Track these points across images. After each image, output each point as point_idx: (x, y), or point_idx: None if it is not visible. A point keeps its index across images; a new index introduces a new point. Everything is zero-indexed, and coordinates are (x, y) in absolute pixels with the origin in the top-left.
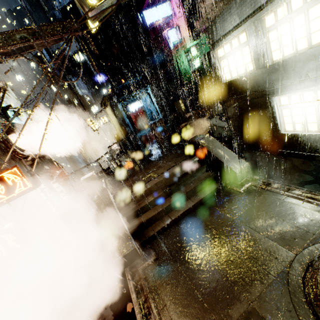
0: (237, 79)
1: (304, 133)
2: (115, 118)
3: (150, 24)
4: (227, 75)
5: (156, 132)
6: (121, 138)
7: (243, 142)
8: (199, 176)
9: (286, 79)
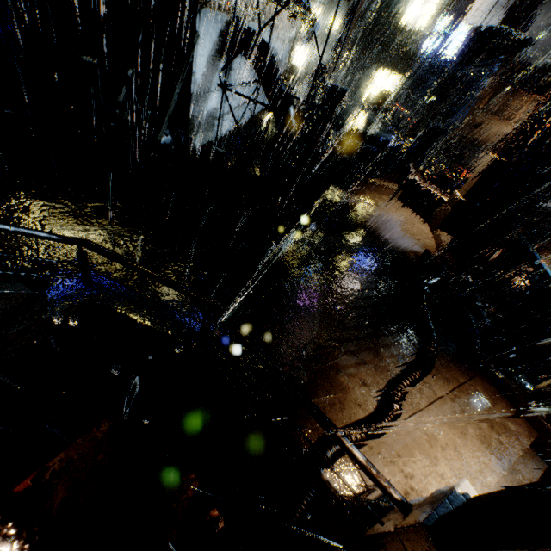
0: None
1: (297, 66)
2: None
3: None
4: None
5: None
6: None
7: None
8: None
9: None
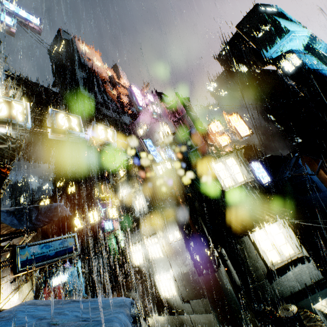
0: (139, 265)
1: (169, 297)
2: (29, 297)
3: None
4: (135, 262)
5: None
6: None
7: (147, 309)
8: None
9: (156, 268)
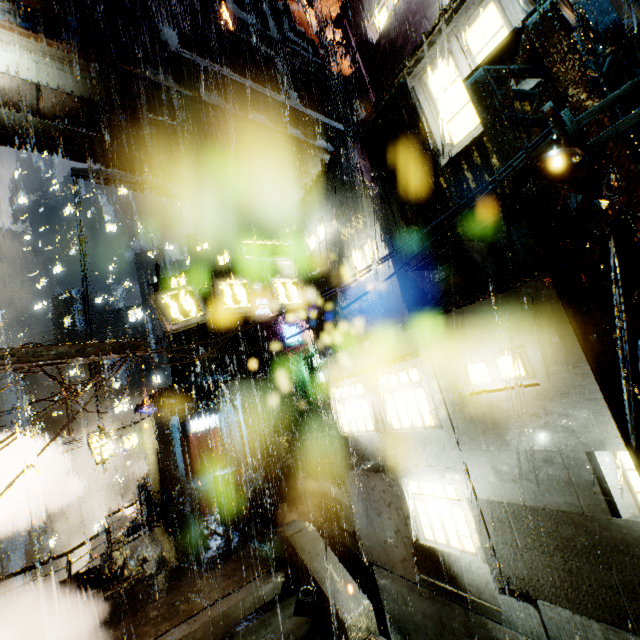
0: (357, 436)
1: (446, 550)
2: (153, 444)
3: (261, 316)
4: (346, 426)
5: (224, 495)
6: (149, 490)
7: (373, 546)
8: (279, 625)
9: (409, 457)
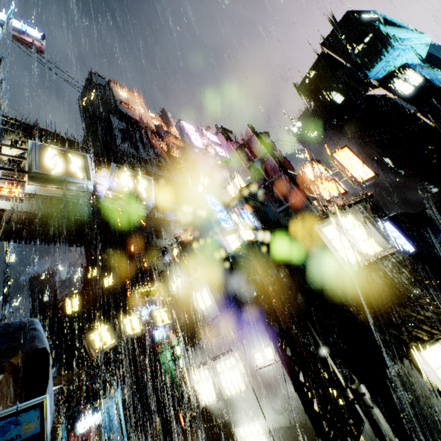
0: (208, 406)
1: None
2: None
3: None
4: (201, 399)
5: None
6: None
7: None
8: None
9: (237, 412)
